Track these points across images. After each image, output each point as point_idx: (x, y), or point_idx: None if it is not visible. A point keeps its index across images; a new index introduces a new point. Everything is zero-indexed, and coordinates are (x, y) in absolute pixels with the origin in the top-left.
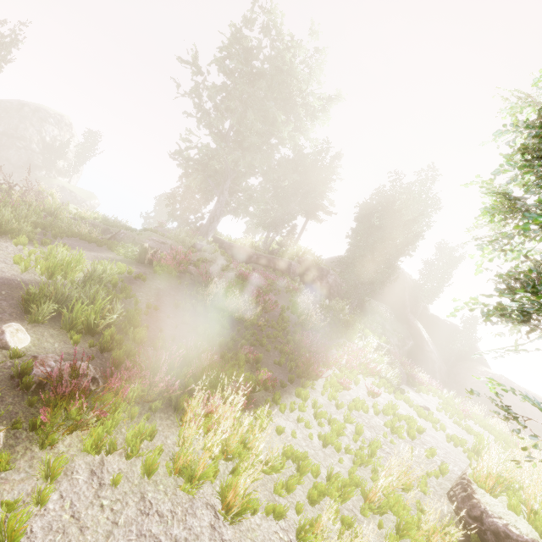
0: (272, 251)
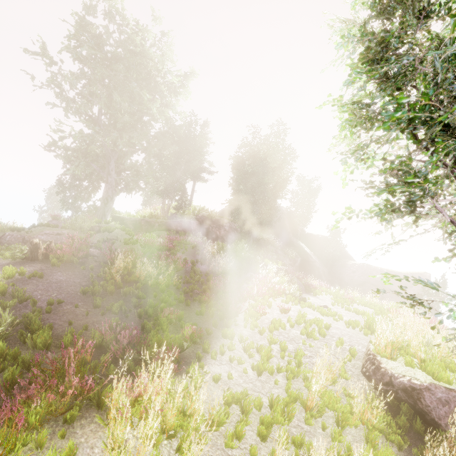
0: (171, 216)
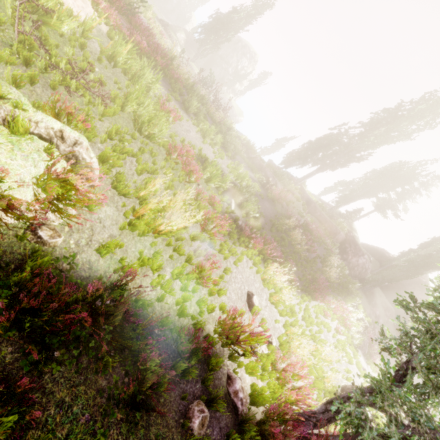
0: (332, 216)
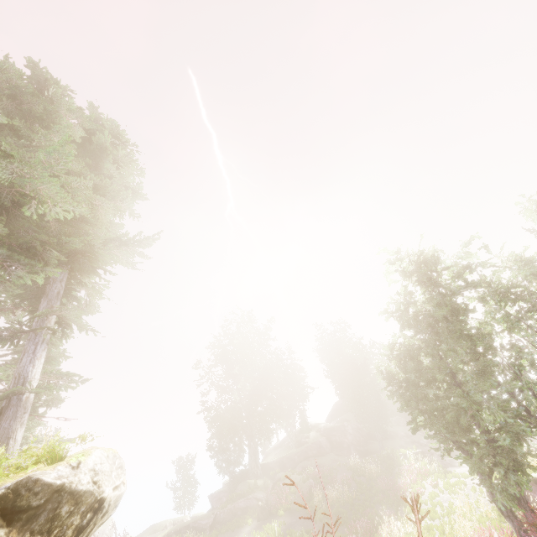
0: (299, 442)
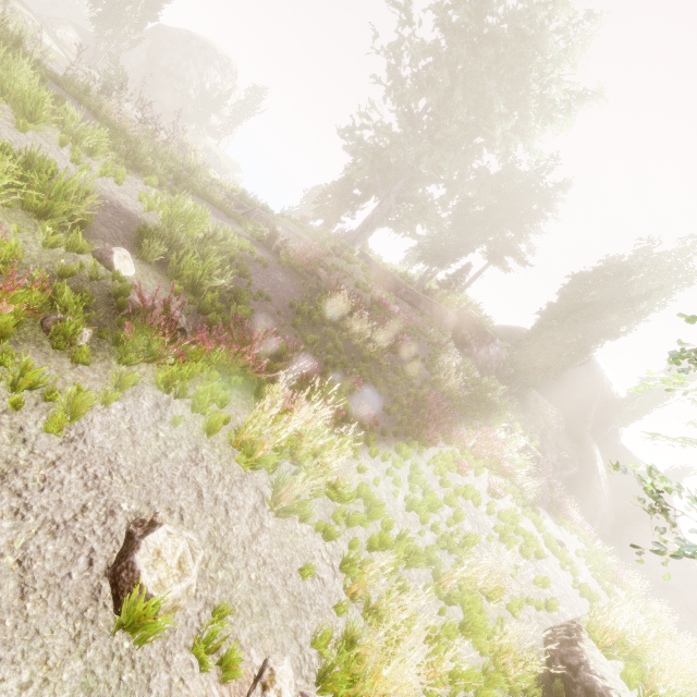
0: (428, 290)
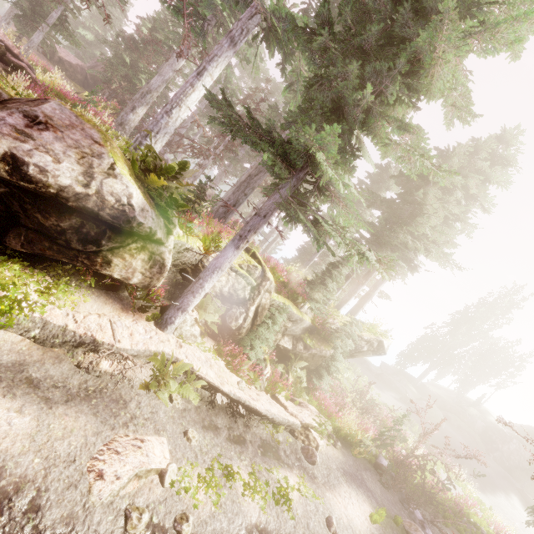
0: (461, 404)
